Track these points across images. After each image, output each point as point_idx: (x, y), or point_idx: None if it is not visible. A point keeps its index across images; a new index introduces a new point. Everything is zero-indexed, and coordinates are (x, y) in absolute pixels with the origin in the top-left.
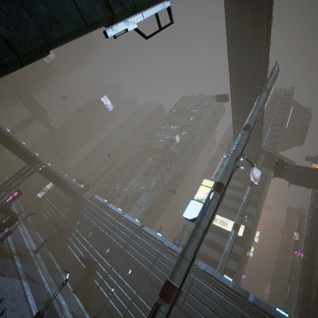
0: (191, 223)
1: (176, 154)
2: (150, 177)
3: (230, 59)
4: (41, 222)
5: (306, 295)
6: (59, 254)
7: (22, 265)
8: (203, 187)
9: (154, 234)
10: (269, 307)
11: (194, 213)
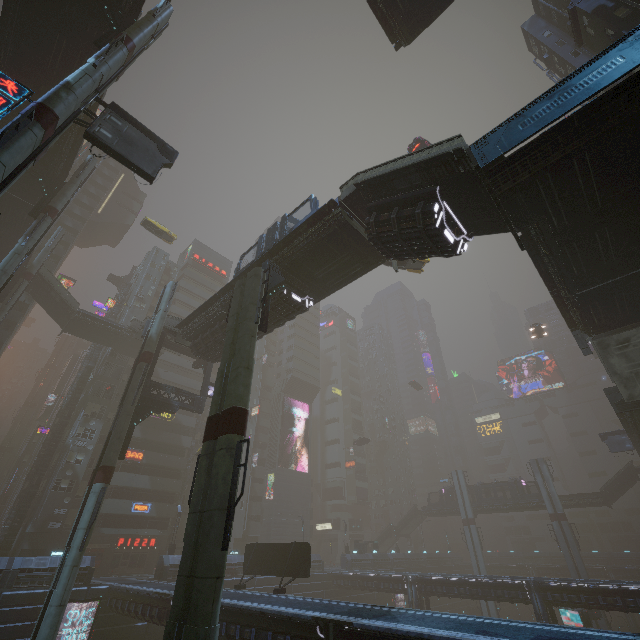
0: None
1: None
2: None
3: None
4: None
5: (29, 495)
6: None
7: None
8: None
9: None
10: None
11: None
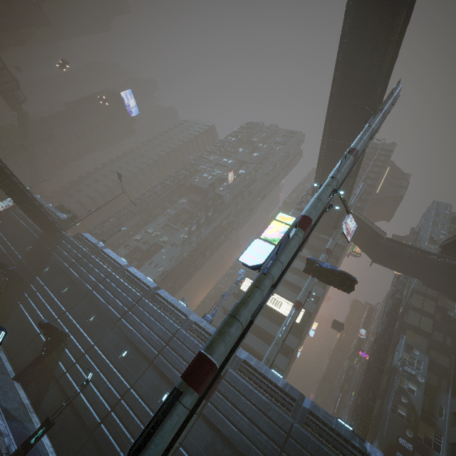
0: (231, 298)
1: (224, 199)
2: (179, 226)
3: (340, 57)
4: None
5: (368, 407)
6: None
7: None
8: (277, 223)
9: (175, 301)
10: (329, 417)
11: (258, 258)
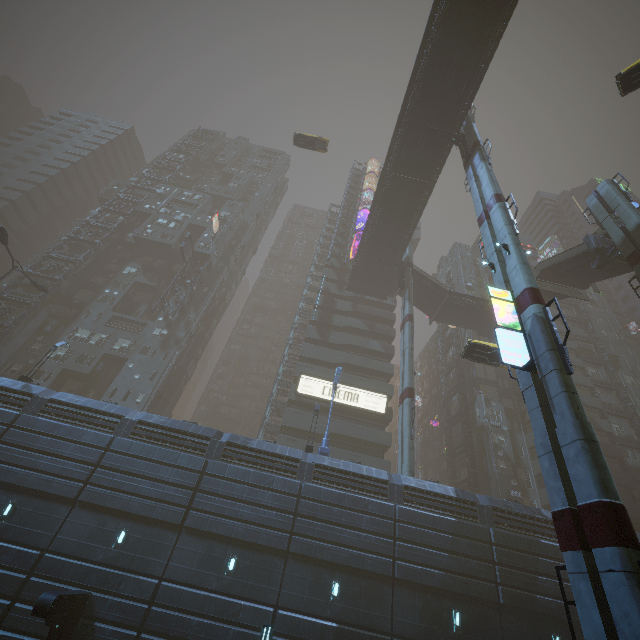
0: (289, 410)
1: (212, 261)
2: (139, 316)
3: (421, 63)
4: None
5: (473, 475)
6: None
7: None
8: (498, 302)
9: (265, 445)
10: (506, 503)
11: (521, 354)
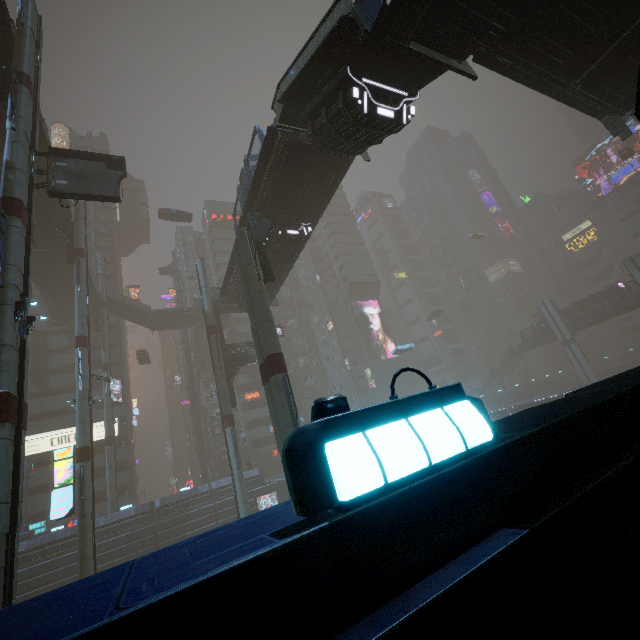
0: None
1: None
2: None
3: None
4: None
5: (200, 445)
6: None
7: None
8: (60, 463)
9: None
10: (174, 496)
11: (68, 505)
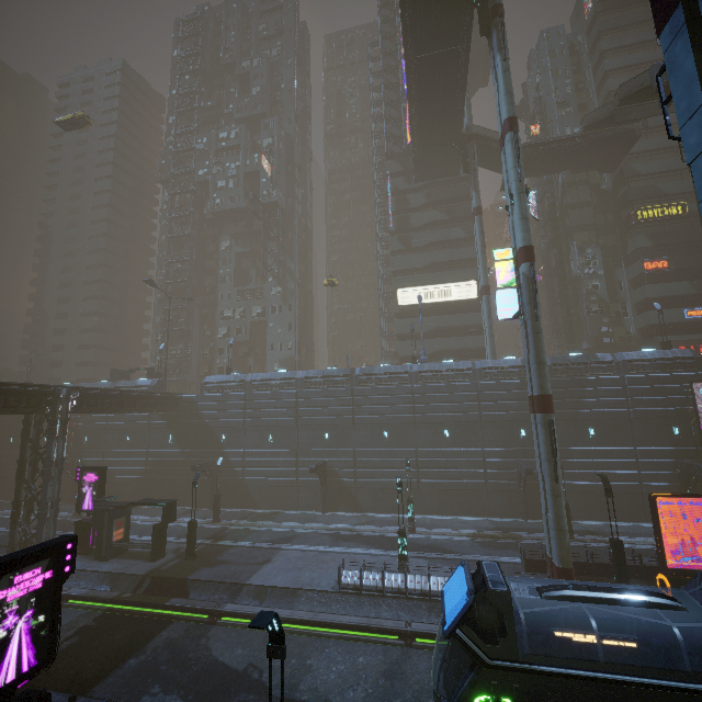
0: (397, 321)
1: (281, 205)
2: (254, 282)
3: None
4: (134, 490)
5: (567, 323)
6: (240, 499)
7: (245, 541)
8: (500, 264)
9: (383, 369)
10: (566, 358)
11: (512, 308)
